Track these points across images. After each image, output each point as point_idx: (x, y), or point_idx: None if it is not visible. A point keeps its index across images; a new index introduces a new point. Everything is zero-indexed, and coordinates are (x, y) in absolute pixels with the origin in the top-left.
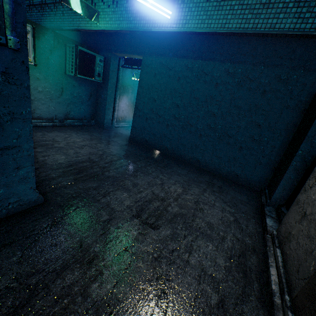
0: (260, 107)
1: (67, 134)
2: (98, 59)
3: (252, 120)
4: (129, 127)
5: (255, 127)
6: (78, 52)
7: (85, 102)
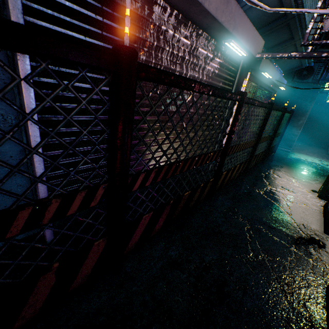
0: (327, 114)
1: None
2: None
3: (323, 119)
4: None
5: (325, 122)
6: None
7: None
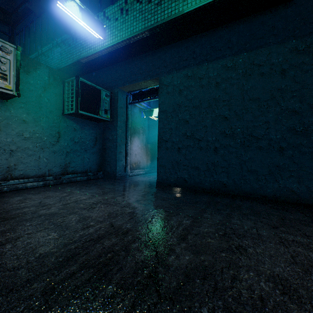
0: None
1: (66, 191)
2: (104, 93)
3: None
4: (144, 174)
5: None
6: (80, 83)
7: (89, 149)
